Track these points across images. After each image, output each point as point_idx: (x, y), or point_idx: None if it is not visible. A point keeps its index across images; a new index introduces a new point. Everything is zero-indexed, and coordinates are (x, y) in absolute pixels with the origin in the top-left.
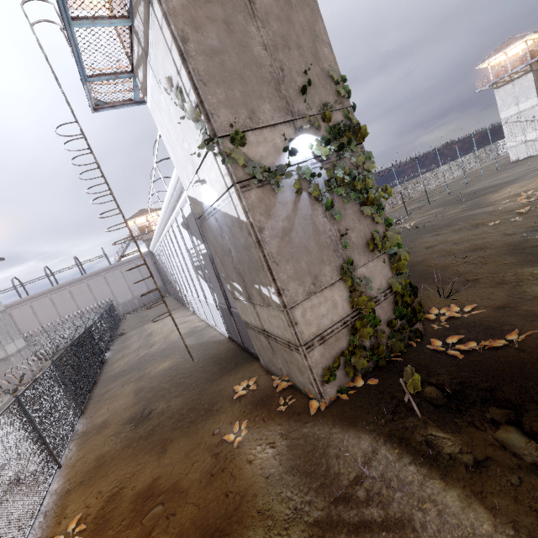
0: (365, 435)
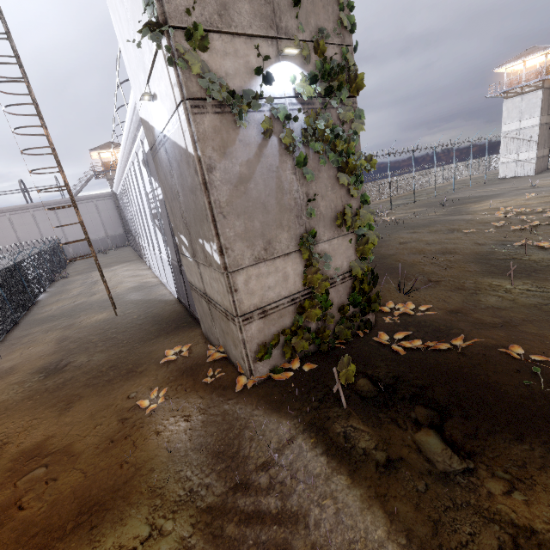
0: (286, 420)
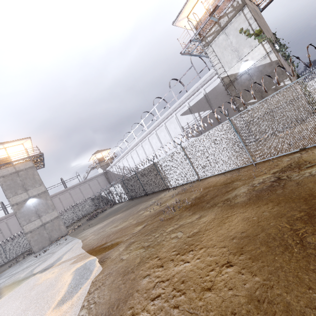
0: None
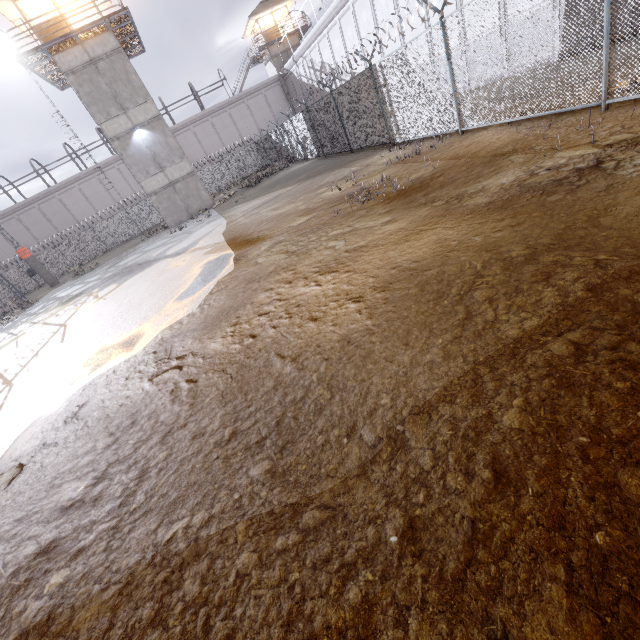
0: None
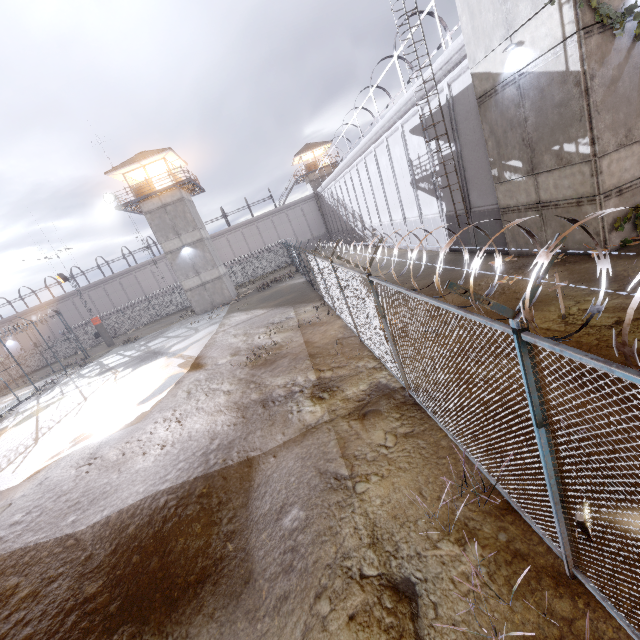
0: None
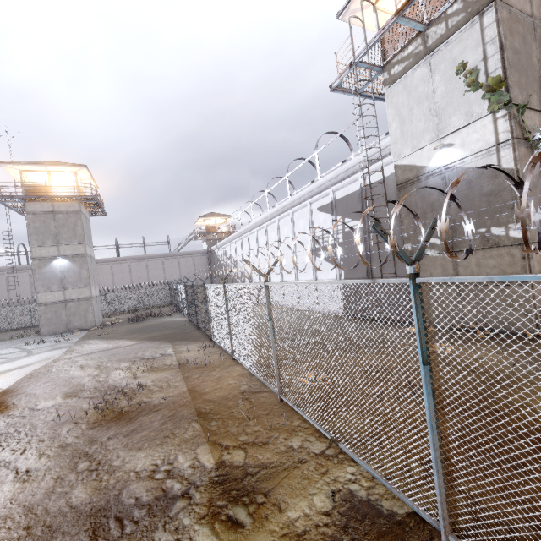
0: None
